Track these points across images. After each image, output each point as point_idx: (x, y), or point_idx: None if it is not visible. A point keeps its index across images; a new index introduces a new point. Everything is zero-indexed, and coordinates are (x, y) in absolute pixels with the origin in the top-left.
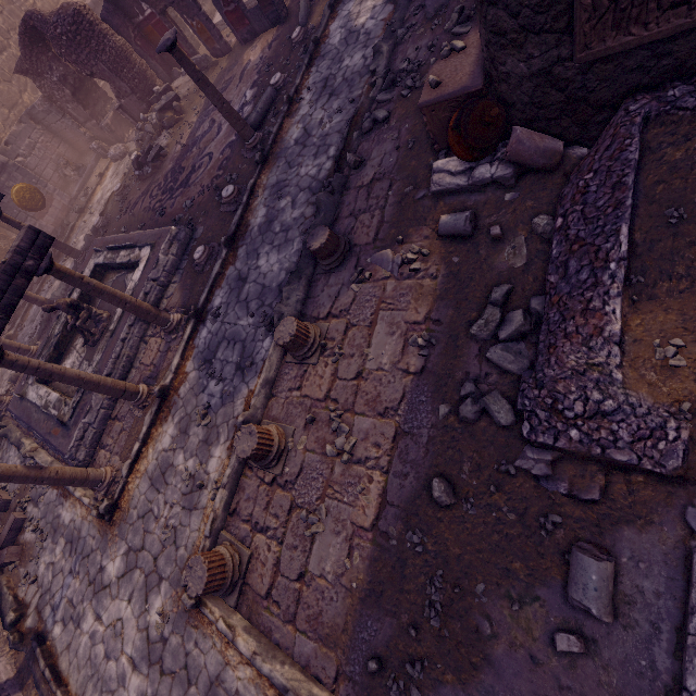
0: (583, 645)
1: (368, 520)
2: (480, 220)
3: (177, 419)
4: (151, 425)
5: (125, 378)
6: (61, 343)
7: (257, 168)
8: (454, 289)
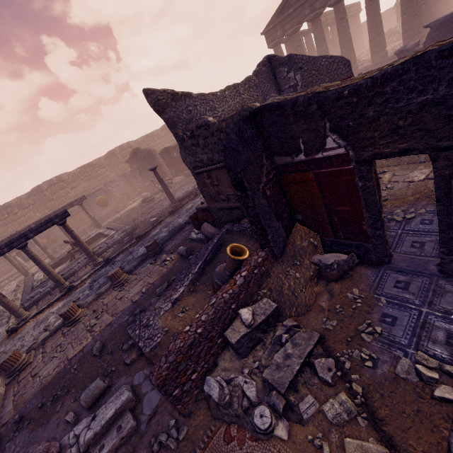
0: (74, 420)
1: (72, 356)
2: (193, 252)
3: (66, 301)
4: (56, 300)
5: (68, 279)
6: (64, 258)
7: (168, 214)
8: (167, 274)
